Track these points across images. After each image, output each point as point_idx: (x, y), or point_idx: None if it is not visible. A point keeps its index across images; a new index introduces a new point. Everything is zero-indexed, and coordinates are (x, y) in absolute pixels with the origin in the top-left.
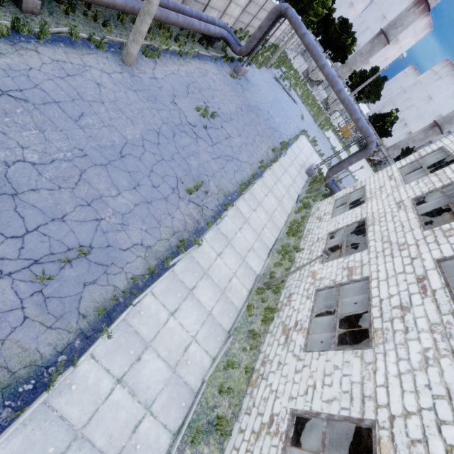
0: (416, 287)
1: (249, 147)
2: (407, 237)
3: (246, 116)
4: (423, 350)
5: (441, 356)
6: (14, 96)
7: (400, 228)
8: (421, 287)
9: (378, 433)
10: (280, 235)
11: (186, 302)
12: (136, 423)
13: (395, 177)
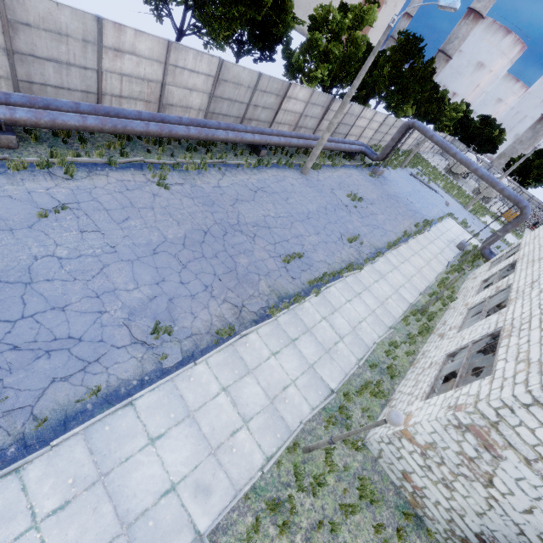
0: None
1: (392, 222)
2: None
3: (386, 202)
4: (540, 290)
5: None
6: (262, 190)
7: (542, 251)
8: None
9: (503, 327)
10: (430, 284)
11: (356, 299)
12: (335, 341)
13: None
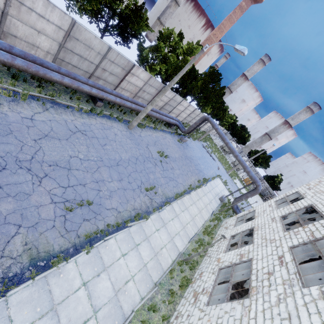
0: (277, 261)
1: (183, 176)
2: (275, 236)
3: (184, 161)
4: (278, 295)
5: (287, 296)
6: (82, 133)
7: (272, 231)
8: (280, 261)
9: None
10: (198, 231)
11: (132, 251)
12: (86, 319)
13: (272, 205)
